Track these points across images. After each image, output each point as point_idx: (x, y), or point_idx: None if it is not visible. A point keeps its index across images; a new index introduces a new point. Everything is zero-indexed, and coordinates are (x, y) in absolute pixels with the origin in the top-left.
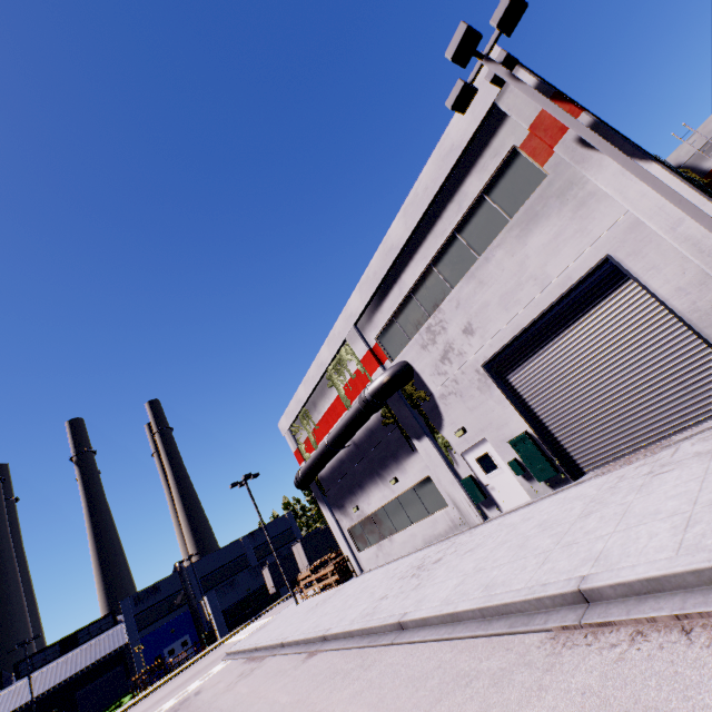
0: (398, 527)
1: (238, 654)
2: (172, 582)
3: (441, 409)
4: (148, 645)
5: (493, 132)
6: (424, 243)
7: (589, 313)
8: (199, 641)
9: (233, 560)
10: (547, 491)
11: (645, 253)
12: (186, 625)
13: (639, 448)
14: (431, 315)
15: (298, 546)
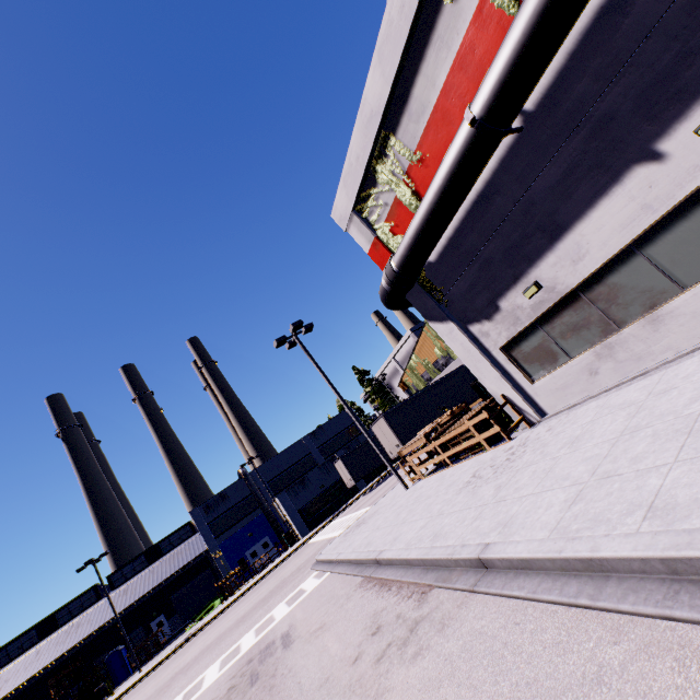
0: (692, 276)
1: (338, 565)
2: (239, 488)
3: None
4: (228, 550)
5: None
6: None
7: None
8: (279, 542)
9: (298, 461)
10: None
11: None
12: (263, 528)
13: None
14: None
15: (381, 424)
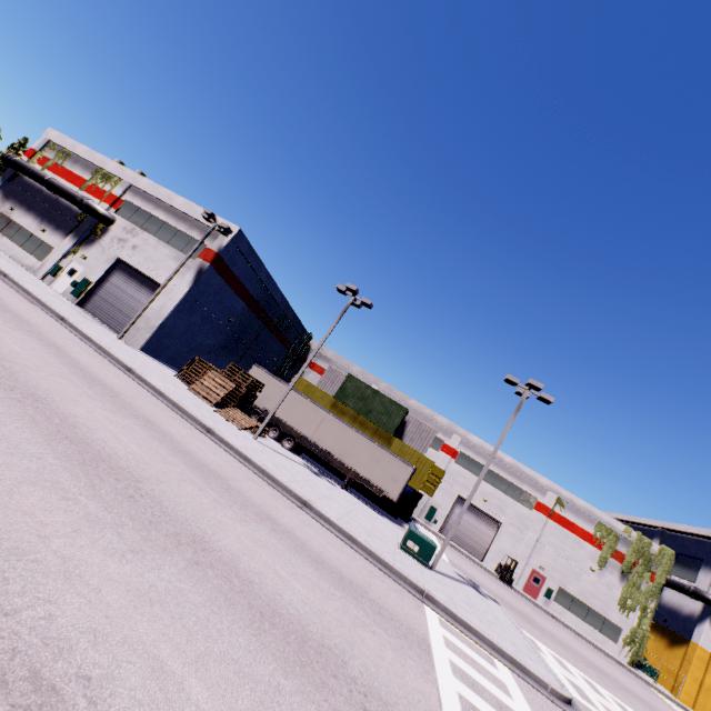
0: (14, 240)
1: None
2: None
3: (94, 245)
4: None
5: (214, 236)
6: (175, 217)
7: (147, 289)
8: None
9: None
10: (68, 298)
11: (165, 296)
12: None
13: (98, 319)
14: (142, 228)
15: None
